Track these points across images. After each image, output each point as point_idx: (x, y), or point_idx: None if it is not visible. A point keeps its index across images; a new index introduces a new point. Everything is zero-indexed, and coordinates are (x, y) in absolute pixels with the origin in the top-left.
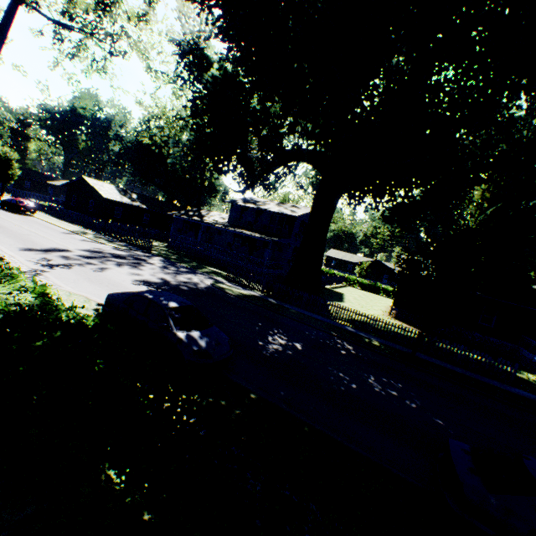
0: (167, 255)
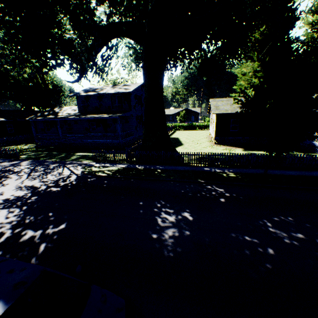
0: (37, 155)
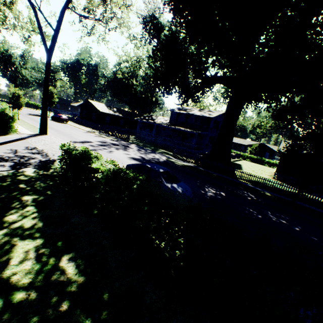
0: (137, 143)
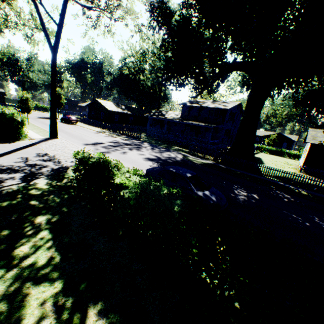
0: (149, 141)
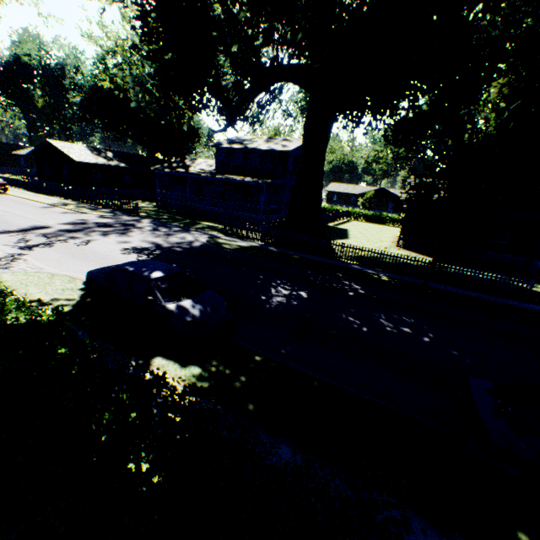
0: (158, 216)
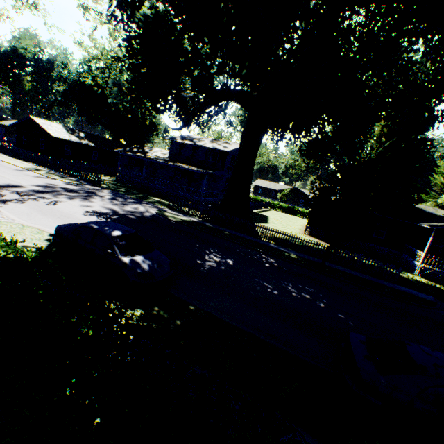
0: (116, 188)
